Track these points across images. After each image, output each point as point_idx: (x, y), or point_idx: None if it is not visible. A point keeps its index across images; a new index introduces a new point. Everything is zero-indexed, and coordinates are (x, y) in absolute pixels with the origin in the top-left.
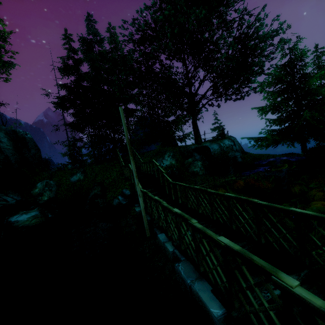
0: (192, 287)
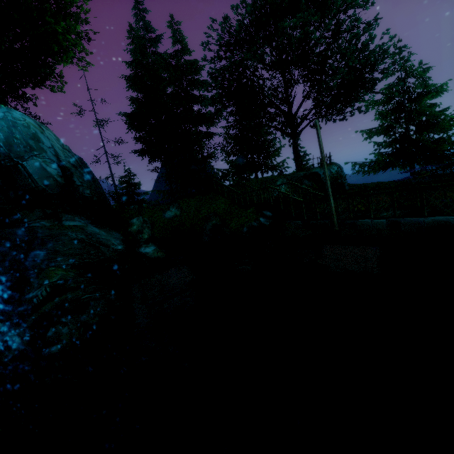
0: (426, 220)
